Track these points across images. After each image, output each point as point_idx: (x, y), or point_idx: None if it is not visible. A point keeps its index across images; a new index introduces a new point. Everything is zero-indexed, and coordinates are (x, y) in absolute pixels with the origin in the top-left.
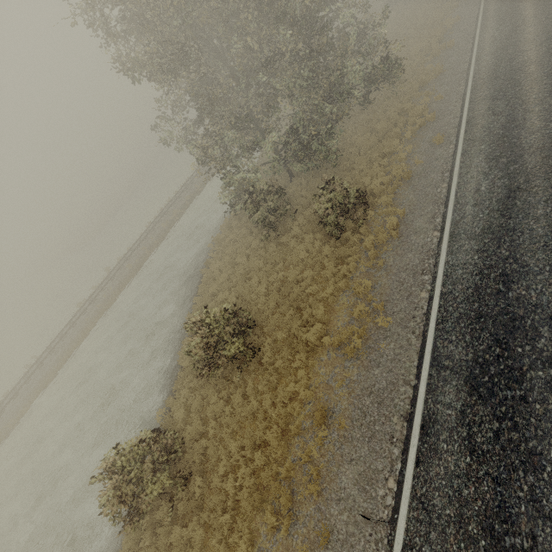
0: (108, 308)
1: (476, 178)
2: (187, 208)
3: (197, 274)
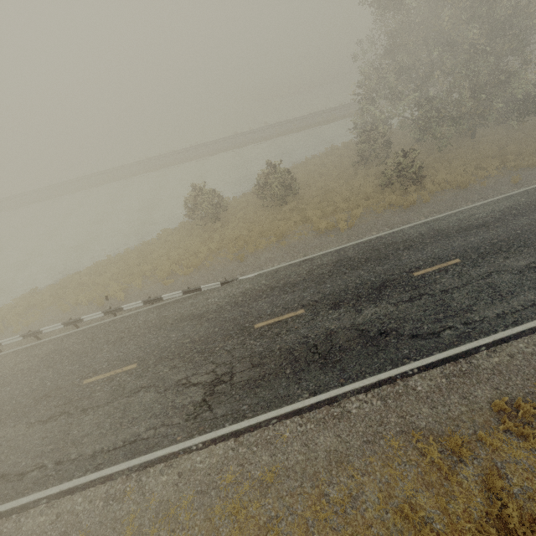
0: (247, 145)
1: (485, 210)
2: (344, 119)
3: (303, 159)
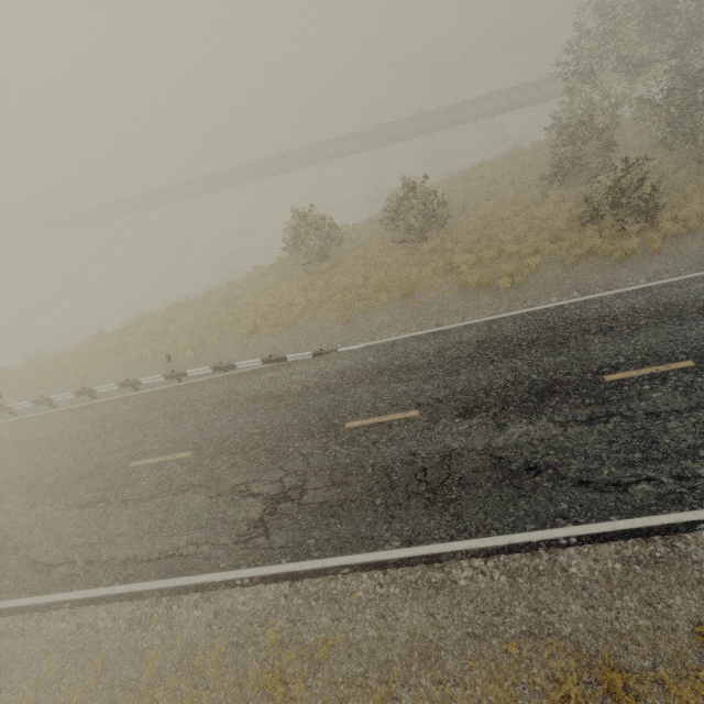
0: (389, 144)
1: None
2: (544, 101)
3: (466, 169)
